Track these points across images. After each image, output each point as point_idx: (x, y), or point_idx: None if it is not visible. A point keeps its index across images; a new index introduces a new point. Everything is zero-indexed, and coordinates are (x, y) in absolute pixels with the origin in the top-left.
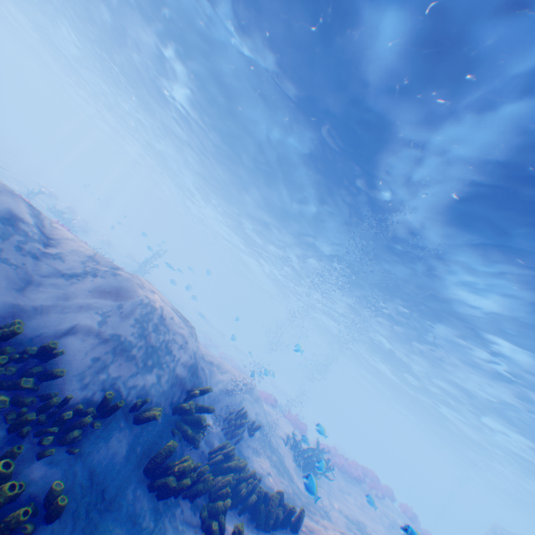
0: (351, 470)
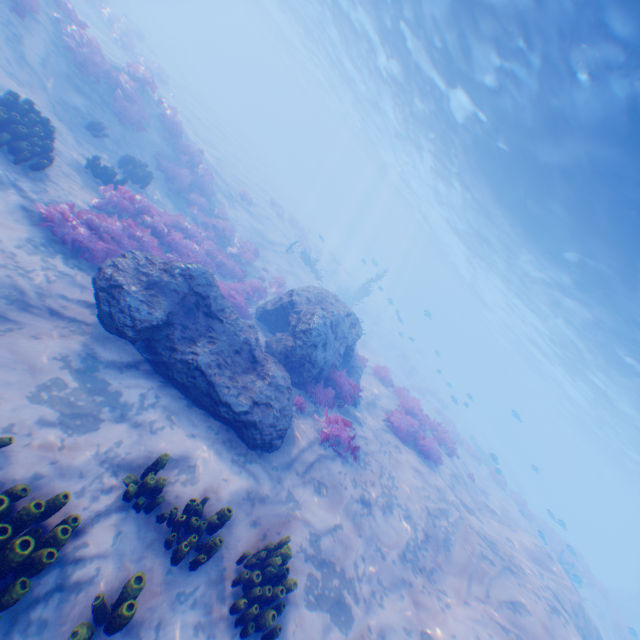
0: (566, 557)
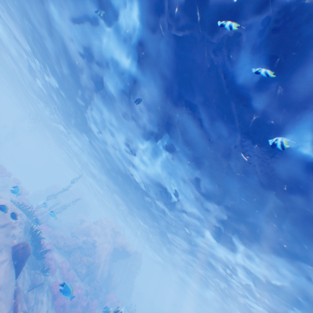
0: None
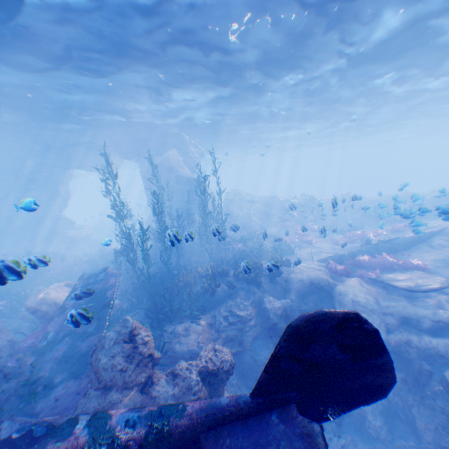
0: None
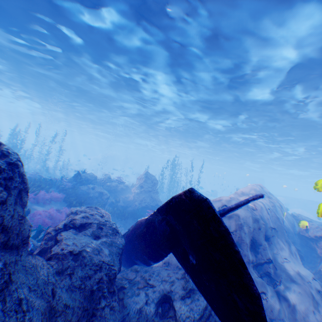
0: None
